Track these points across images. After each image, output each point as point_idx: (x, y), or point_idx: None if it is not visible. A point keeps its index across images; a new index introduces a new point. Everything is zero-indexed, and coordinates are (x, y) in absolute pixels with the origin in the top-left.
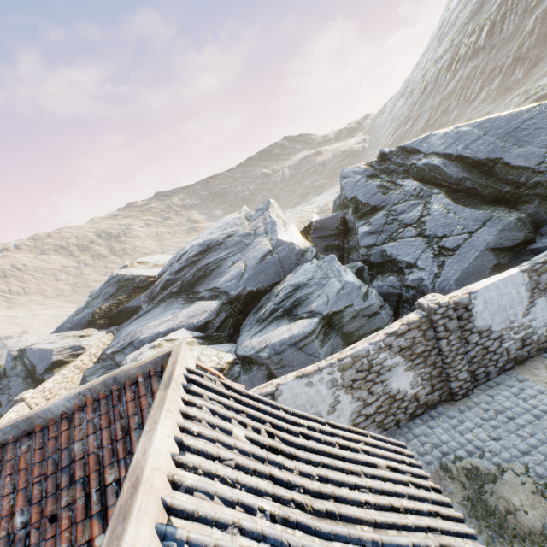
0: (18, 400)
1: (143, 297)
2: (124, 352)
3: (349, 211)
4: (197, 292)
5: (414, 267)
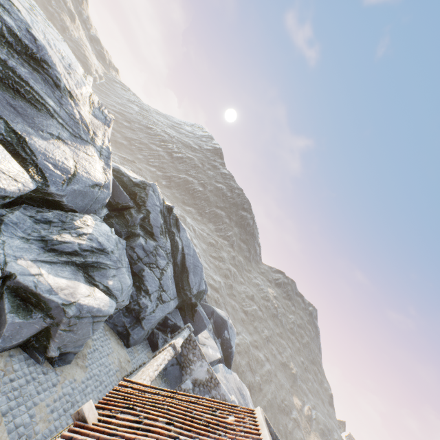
0: None
1: None
2: None
3: (142, 215)
4: None
5: (149, 296)
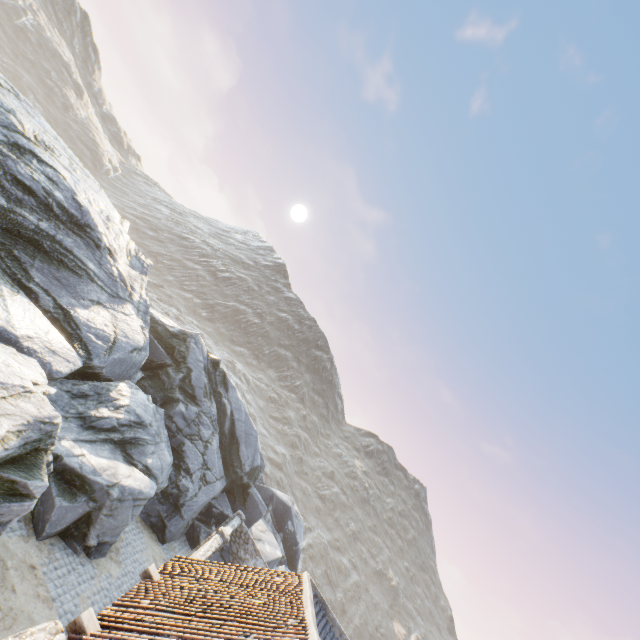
0: None
1: None
2: None
3: (182, 375)
4: (25, 269)
5: (190, 476)
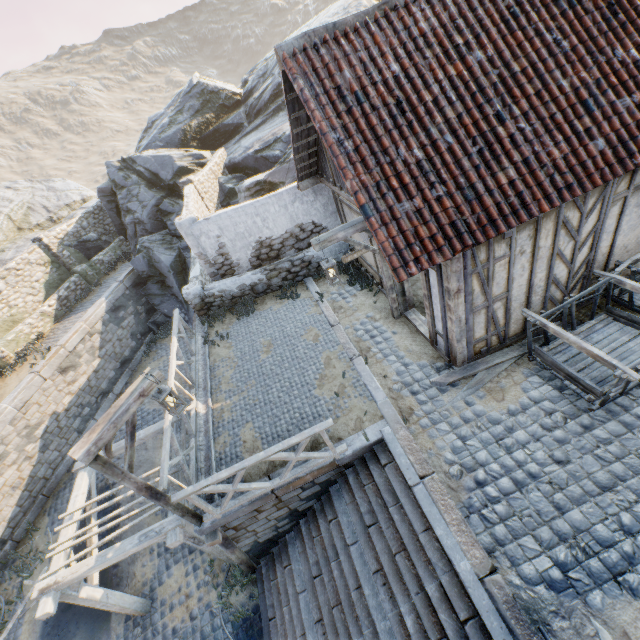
0: (186, 182)
1: (242, 114)
2: (272, 149)
3: None
4: None
5: None
